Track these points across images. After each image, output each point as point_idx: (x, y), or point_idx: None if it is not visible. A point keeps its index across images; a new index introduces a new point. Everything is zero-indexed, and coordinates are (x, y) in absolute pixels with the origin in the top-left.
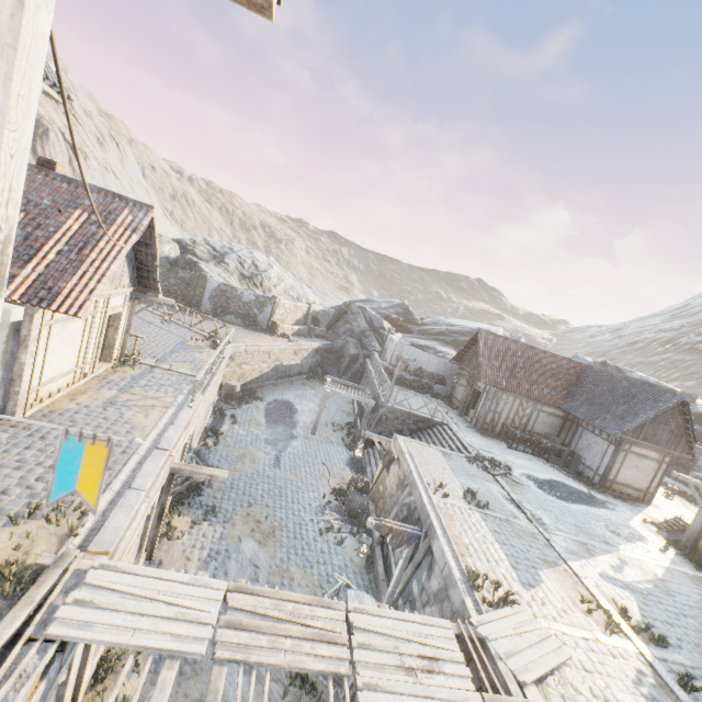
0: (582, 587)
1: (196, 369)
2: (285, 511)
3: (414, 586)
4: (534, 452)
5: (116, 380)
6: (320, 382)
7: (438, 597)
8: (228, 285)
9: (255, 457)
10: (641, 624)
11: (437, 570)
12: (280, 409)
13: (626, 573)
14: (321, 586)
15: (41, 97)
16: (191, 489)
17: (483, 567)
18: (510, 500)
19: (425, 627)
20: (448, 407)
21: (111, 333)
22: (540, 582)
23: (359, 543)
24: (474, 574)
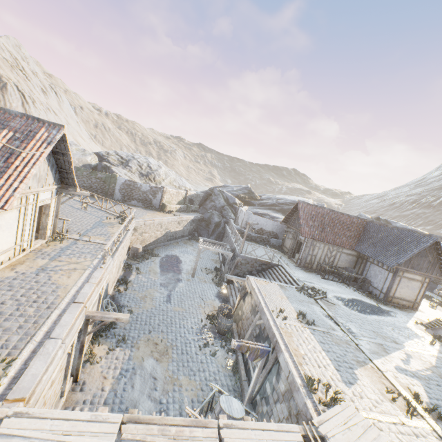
0: (386, 379)
1: (109, 239)
2: (175, 334)
3: (267, 386)
4: (339, 280)
5: (49, 251)
6: (196, 241)
7: (285, 396)
8: (131, 181)
9: (153, 297)
10: (429, 405)
11: (283, 376)
12: (170, 261)
13: (412, 364)
14: (202, 389)
15: (0, 62)
16: (107, 324)
17: (316, 372)
18: (328, 317)
19: (279, 434)
20: (280, 253)
21: (43, 219)
22: (356, 380)
23: (227, 353)
24: (310, 379)
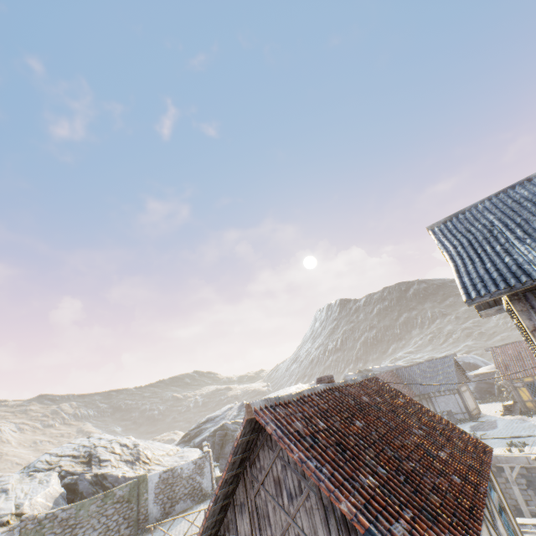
0: None
1: None
2: None
3: None
4: None
5: None
6: None
7: None
8: (168, 469)
9: None
10: None
11: None
12: None
13: None
14: None
15: None
16: None
17: None
18: (508, 438)
19: None
20: None
21: None
22: None
23: None
24: None
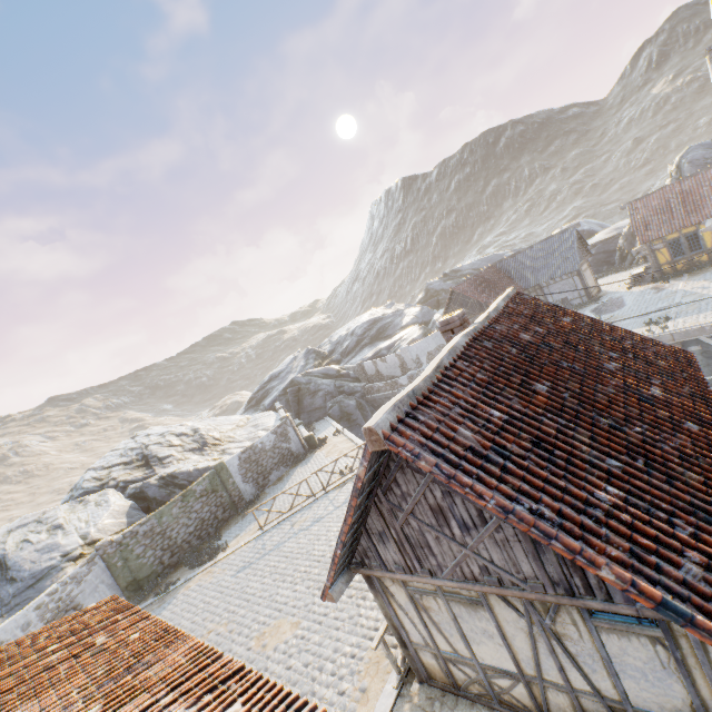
0: None
1: None
2: None
3: None
4: None
5: None
6: None
7: None
8: (246, 449)
9: None
10: None
11: None
12: None
13: (708, 286)
14: None
15: None
16: None
17: None
18: (642, 316)
19: None
20: None
21: None
22: None
23: None
24: None
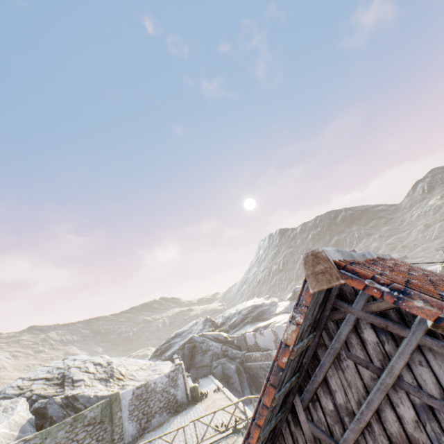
0: None
1: None
2: None
3: None
4: None
5: None
6: None
7: None
8: (141, 385)
9: None
10: None
11: None
12: None
13: None
14: None
15: None
16: None
17: None
18: None
19: None
20: None
21: None
22: None
23: None
24: None
